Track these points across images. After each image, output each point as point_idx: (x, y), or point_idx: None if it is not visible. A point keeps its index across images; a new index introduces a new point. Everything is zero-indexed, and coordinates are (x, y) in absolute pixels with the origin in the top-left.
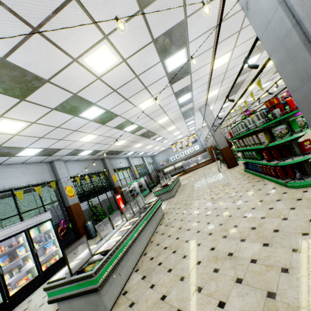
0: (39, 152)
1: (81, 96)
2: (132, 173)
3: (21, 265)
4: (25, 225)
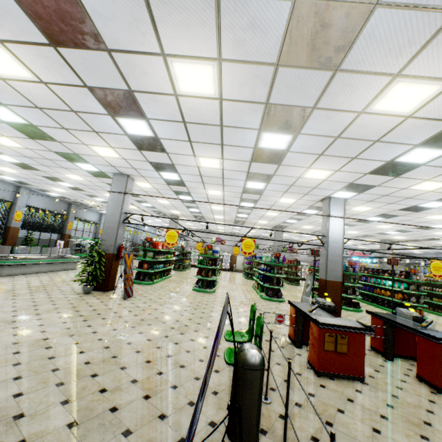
0: (14, 180)
1: (60, 179)
2: (97, 230)
3: None
4: None
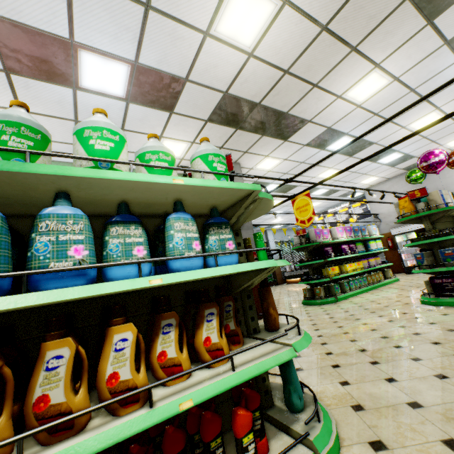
0: None
1: None
2: None
3: None
4: None
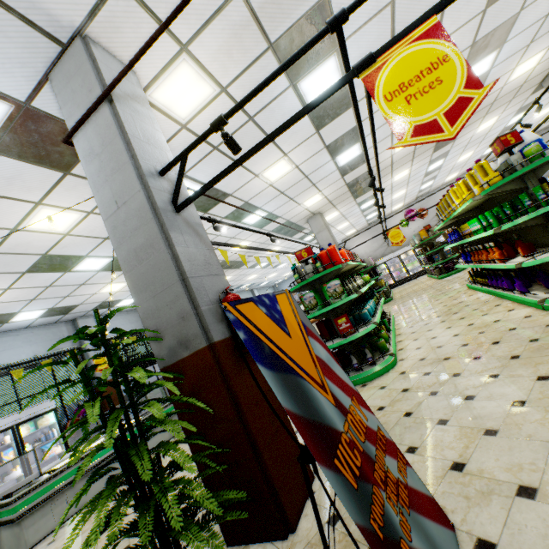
0: (44, 314)
1: (57, 254)
2: None
3: (7, 472)
4: (14, 419)
